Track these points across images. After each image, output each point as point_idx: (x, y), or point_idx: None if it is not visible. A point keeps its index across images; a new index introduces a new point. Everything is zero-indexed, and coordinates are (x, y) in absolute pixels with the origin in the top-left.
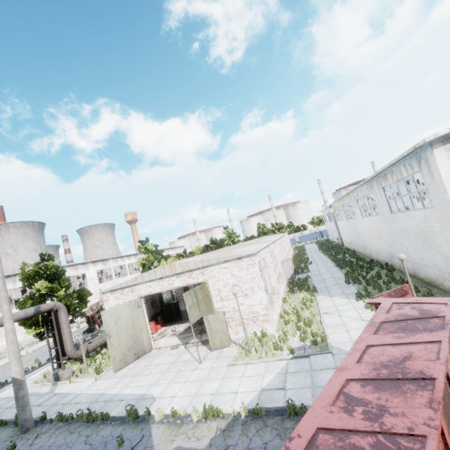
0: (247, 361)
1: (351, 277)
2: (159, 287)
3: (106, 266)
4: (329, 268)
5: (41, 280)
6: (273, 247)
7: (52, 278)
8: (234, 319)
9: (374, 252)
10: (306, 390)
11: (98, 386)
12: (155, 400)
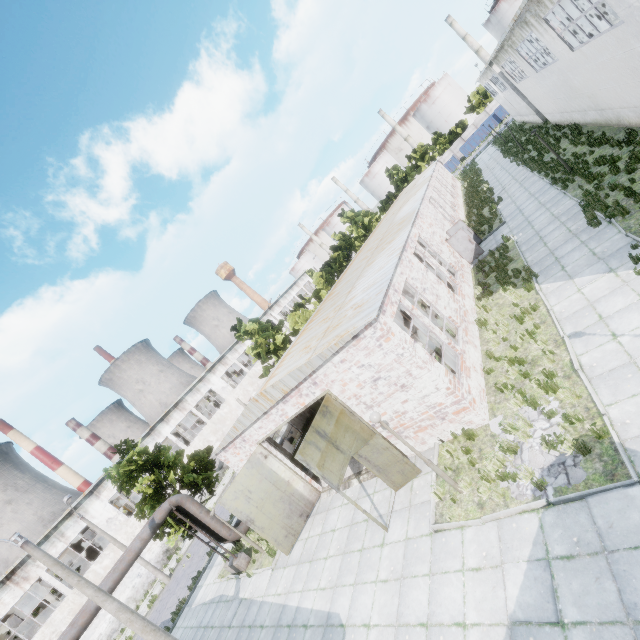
0: (460, 524)
1: (598, 206)
2: (272, 425)
3: (228, 364)
4: (539, 196)
5: (141, 473)
6: (418, 229)
7: (150, 466)
8: (406, 426)
9: (628, 112)
10: (616, 636)
11: (276, 585)
12: (345, 633)
